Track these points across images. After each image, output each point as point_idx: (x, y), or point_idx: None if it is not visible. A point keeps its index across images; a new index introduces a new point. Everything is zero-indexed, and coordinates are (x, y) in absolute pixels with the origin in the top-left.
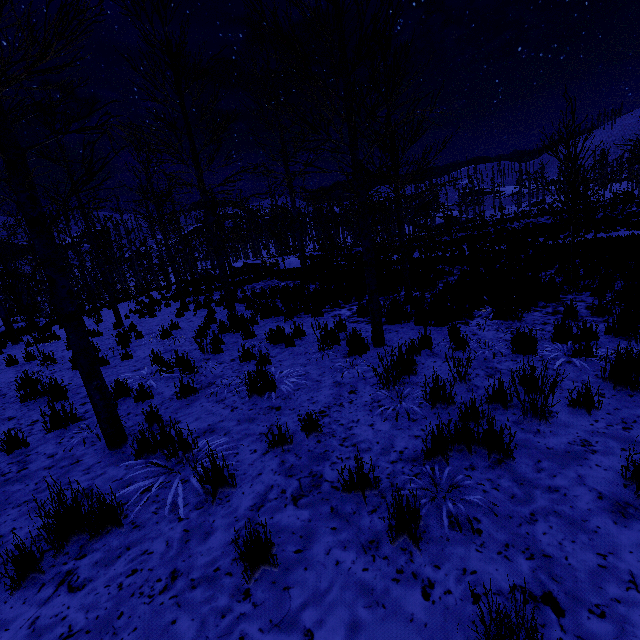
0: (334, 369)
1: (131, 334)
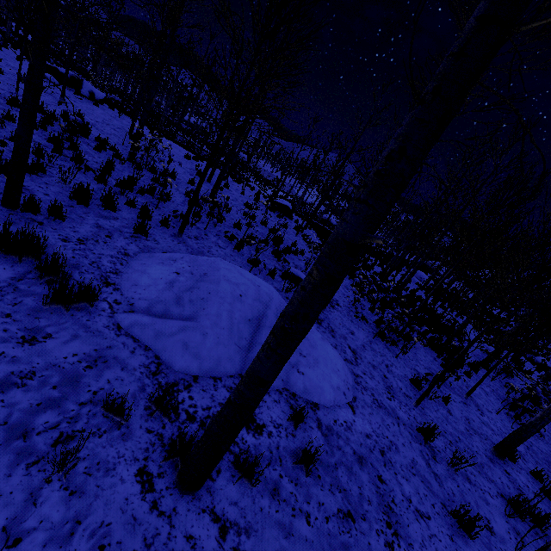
0: None
1: None
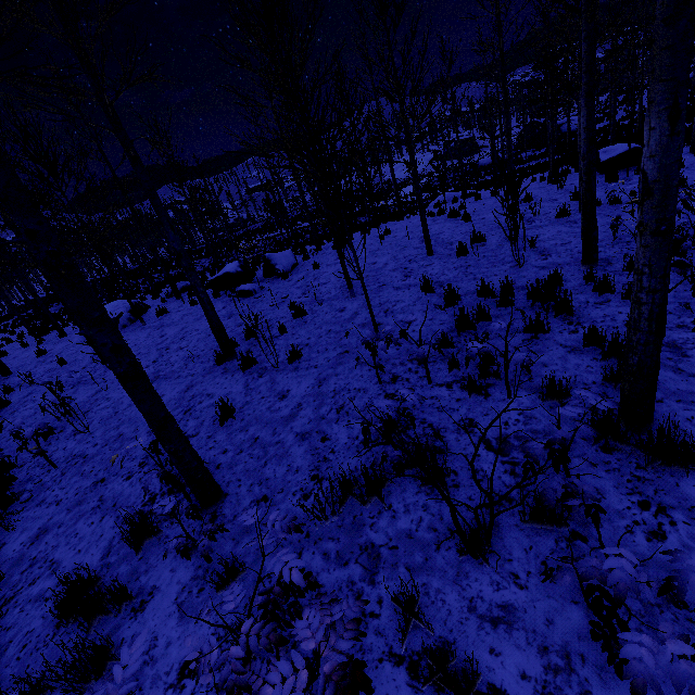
0: None
1: None
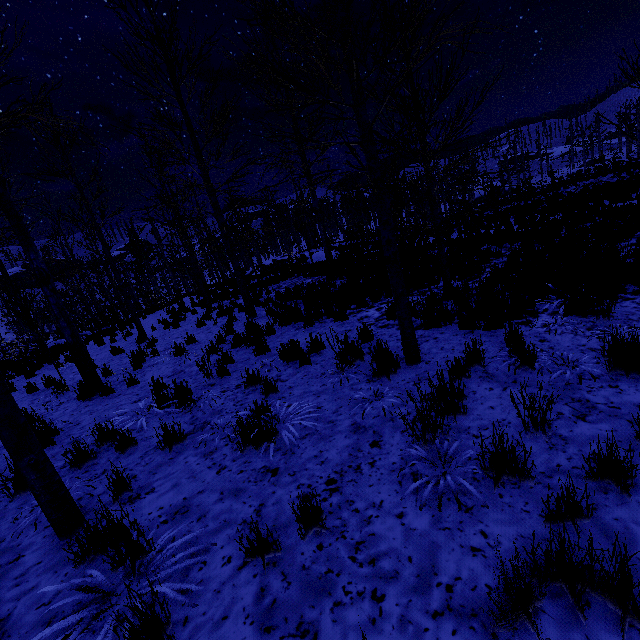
0: (354, 401)
1: (150, 350)
